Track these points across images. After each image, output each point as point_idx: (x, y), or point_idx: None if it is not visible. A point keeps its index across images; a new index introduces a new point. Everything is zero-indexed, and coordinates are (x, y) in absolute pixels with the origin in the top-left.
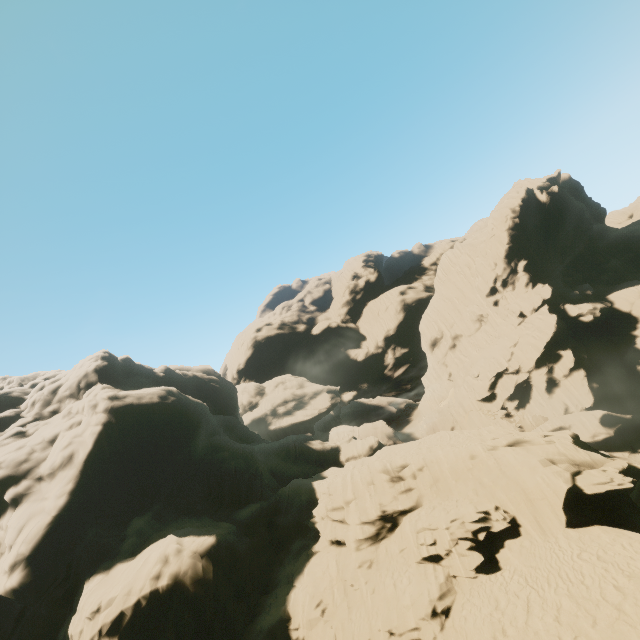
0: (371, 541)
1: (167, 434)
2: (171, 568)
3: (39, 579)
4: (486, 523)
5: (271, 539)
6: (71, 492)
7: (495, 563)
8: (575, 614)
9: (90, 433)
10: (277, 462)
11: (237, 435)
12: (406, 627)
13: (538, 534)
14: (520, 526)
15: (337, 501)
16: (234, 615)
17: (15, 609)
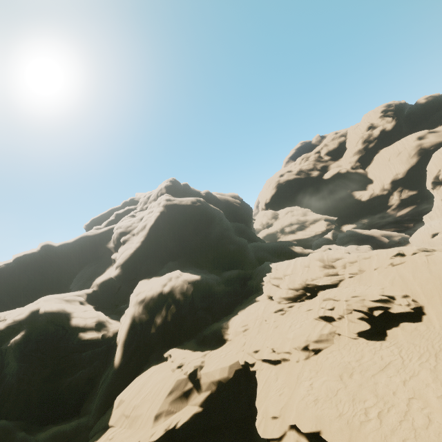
0: (291, 301)
1: (192, 222)
2: (171, 283)
3: (125, 275)
4: (386, 304)
5: (241, 291)
6: (142, 242)
7: (383, 336)
8: (427, 384)
9: (154, 216)
10: (263, 253)
11: (246, 237)
12: (282, 350)
13: (440, 323)
14: (424, 314)
15: (278, 273)
16: (201, 317)
17: (118, 285)
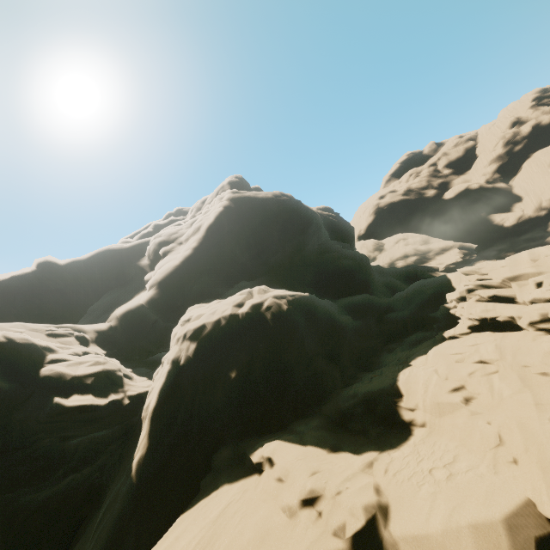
0: None
1: (277, 223)
2: (254, 301)
3: (164, 299)
4: None
5: (379, 331)
6: (194, 248)
7: None
8: None
9: (214, 212)
10: (393, 279)
11: None
12: None
13: None
14: None
15: (498, 278)
16: (321, 371)
17: (152, 318)
